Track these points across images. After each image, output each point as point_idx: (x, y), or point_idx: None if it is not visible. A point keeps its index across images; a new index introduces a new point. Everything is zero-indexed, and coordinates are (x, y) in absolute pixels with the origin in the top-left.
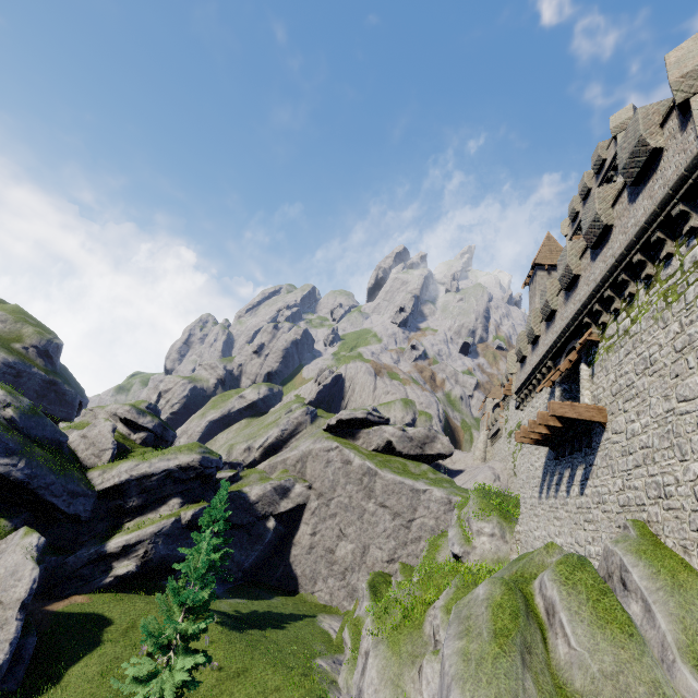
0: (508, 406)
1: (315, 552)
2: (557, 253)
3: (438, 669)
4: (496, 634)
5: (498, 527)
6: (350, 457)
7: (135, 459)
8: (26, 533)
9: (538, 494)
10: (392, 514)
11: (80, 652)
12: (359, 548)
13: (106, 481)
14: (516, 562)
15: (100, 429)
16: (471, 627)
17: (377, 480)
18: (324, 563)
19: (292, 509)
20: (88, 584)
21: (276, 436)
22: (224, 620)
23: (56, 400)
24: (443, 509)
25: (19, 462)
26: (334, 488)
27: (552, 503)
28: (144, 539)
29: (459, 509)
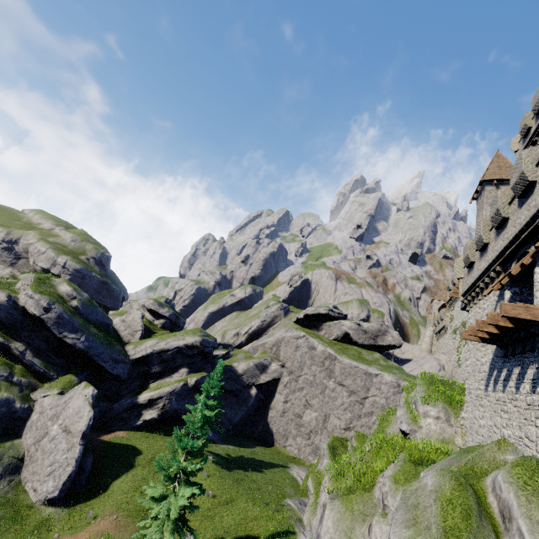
0: (454, 307)
1: (287, 416)
2: (506, 169)
3: (386, 530)
4: (446, 532)
5: (444, 411)
6: (314, 344)
7: (156, 338)
8: (86, 386)
9: (484, 387)
10: (348, 391)
11: (120, 471)
12: (321, 416)
13: (137, 353)
14: (465, 453)
15: (134, 316)
16: (419, 518)
17: (336, 363)
18: (293, 425)
19: (269, 382)
20: (127, 424)
21: (257, 326)
22: (218, 460)
23: (107, 295)
24: (392, 391)
25: (81, 337)
26: (301, 367)
27: (499, 396)
28: (163, 396)
29: (407, 393)
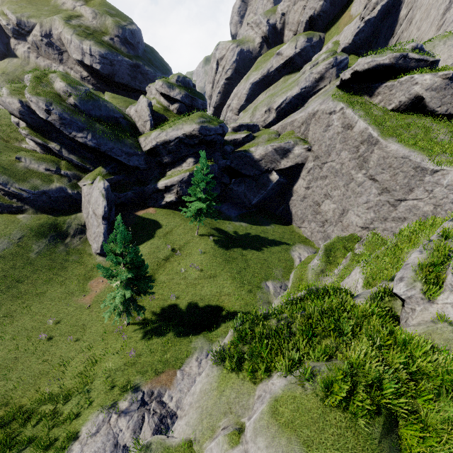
0: None
1: (306, 201)
2: None
3: None
4: None
5: None
6: (352, 121)
7: (159, 129)
8: (99, 180)
9: None
10: (379, 189)
11: (144, 239)
12: (338, 209)
13: (146, 145)
14: None
15: (141, 105)
16: None
17: (375, 150)
18: (311, 211)
19: (291, 167)
20: (157, 202)
21: (294, 96)
22: (220, 239)
23: (143, 80)
24: (452, 198)
25: (87, 136)
26: (329, 153)
27: None
28: (174, 184)
29: None
